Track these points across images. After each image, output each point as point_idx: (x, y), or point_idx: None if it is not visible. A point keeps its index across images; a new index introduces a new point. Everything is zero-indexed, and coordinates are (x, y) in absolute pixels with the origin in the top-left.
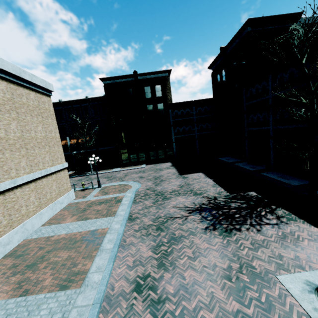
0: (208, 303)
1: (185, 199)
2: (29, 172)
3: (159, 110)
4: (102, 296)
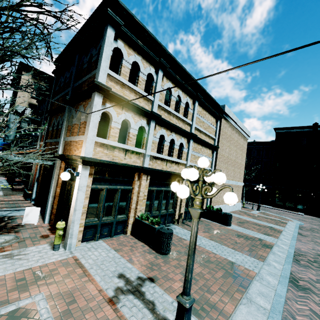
0: None
1: None
2: (232, 179)
3: None
4: (294, 246)
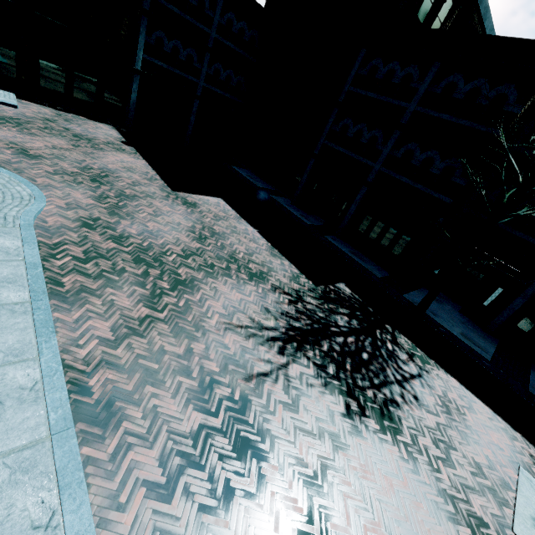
0: None
1: (240, 295)
2: None
3: None
4: None
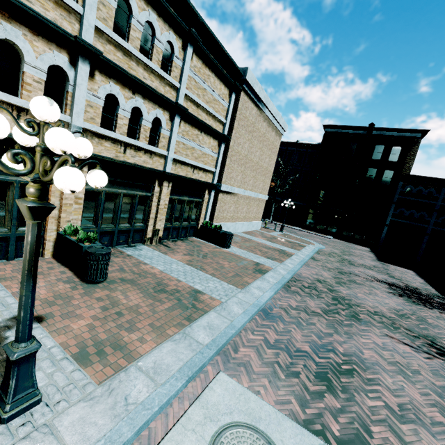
0: (372, 306)
1: (375, 274)
2: (250, 190)
3: (384, 178)
4: (295, 271)
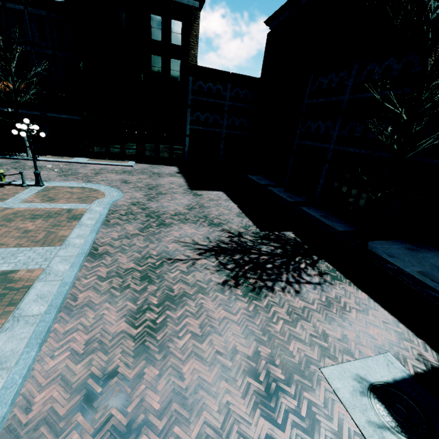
0: (220, 427)
1: (194, 231)
2: None
3: (172, 70)
4: None
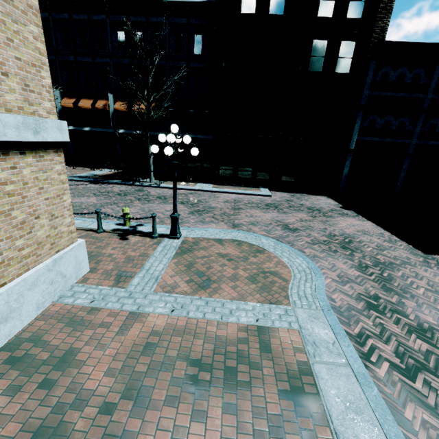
0: None
1: None
2: None
3: (340, 58)
4: None
